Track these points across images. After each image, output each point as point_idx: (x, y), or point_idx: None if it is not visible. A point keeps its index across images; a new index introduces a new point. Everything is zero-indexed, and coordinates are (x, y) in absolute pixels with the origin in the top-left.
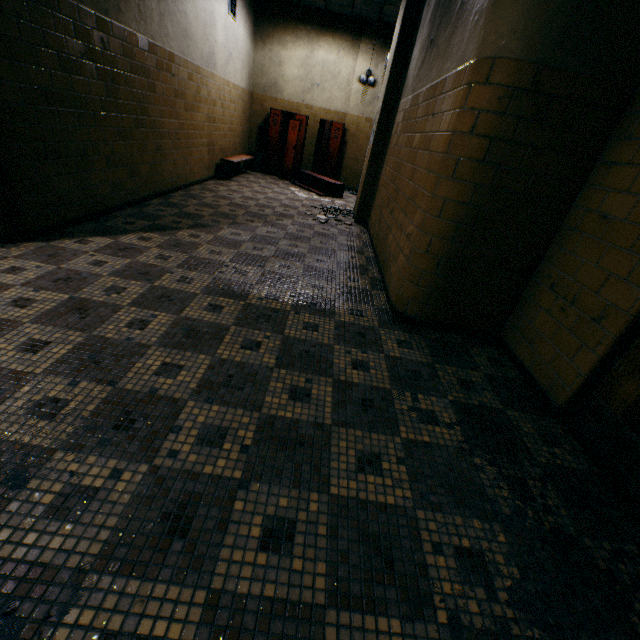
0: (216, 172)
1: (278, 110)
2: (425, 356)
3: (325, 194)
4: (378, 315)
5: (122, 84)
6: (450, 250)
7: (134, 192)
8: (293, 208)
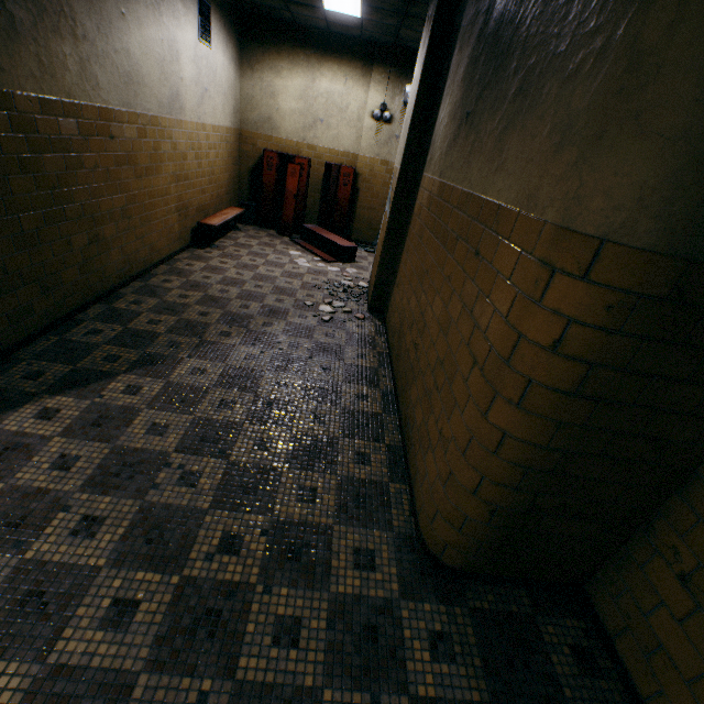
0: (193, 238)
1: (273, 152)
2: (476, 678)
3: (333, 258)
4: (399, 556)
5: (14, 172)
6: (512, 498)
7: (53, 310)
8: (289, 294)
